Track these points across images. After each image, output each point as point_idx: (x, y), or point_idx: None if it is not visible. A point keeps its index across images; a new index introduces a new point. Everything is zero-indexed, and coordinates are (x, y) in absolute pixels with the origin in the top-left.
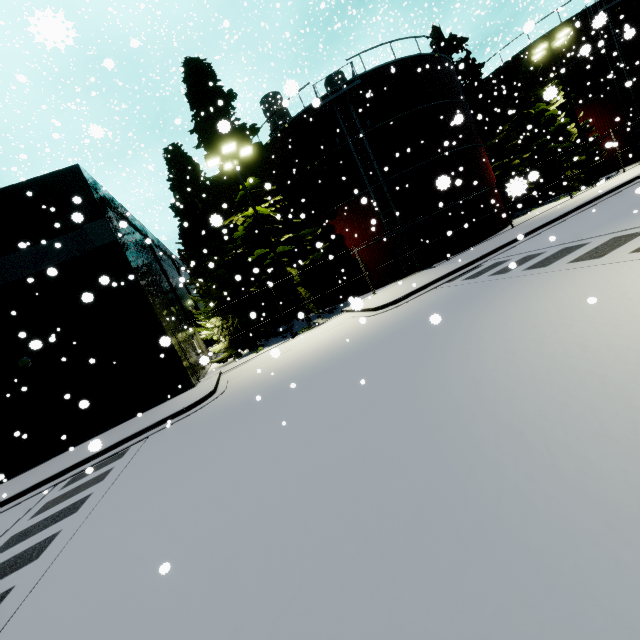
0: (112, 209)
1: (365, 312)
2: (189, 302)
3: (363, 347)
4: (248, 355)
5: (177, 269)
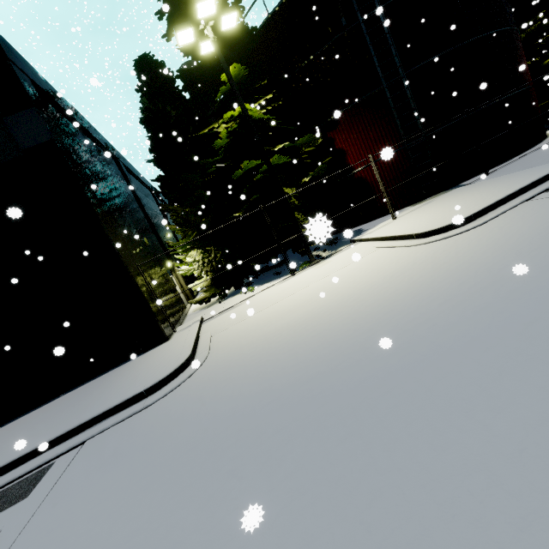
0: (59, 110)
1: (400, 240)
2: (168, 235)
3: (498, 305)
4: (234, 295)
5: (156, 201)
